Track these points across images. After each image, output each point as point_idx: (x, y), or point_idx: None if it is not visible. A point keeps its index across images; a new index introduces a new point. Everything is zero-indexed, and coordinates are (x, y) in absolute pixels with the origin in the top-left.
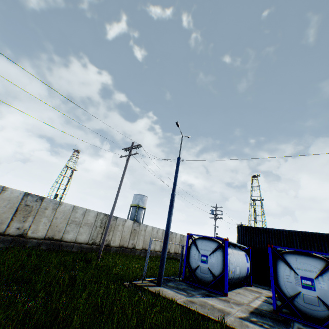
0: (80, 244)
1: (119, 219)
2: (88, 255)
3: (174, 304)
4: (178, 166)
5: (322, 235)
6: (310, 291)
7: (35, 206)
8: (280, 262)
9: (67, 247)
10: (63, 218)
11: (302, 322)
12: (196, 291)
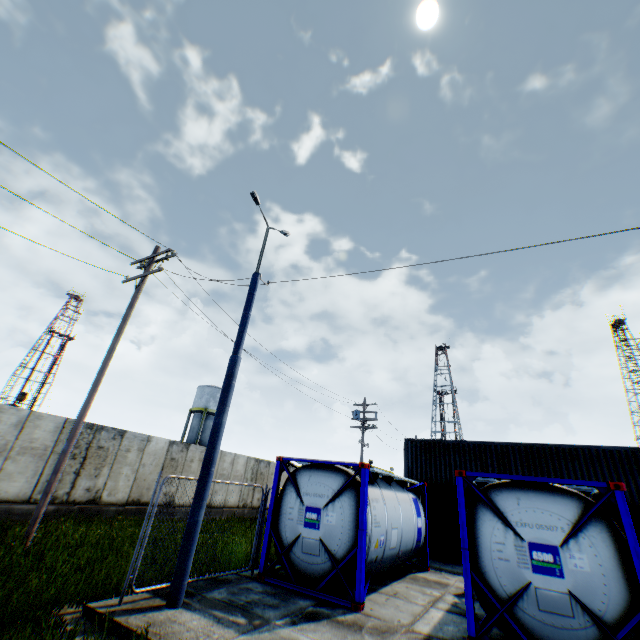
0: (6, 504)
1: (129, 435)
2: (11, 533)
3: None
4: (251, 293)
5: (562, 448)
6: (552, 579)
7: None
8: (484, 511)
9: None
10: None
11: None
12: (281, 608)
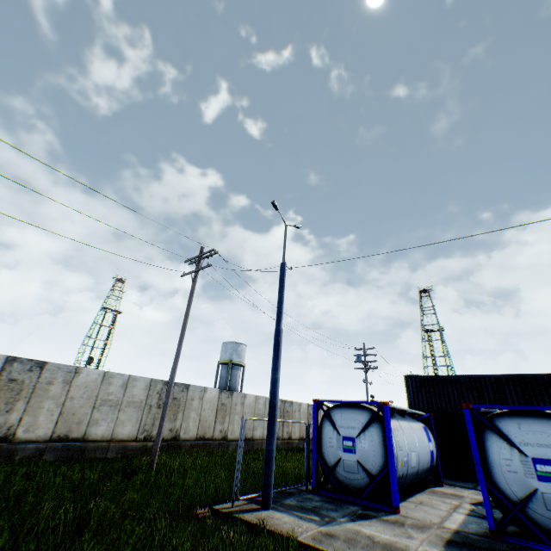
0: (123, 442)
1: (192, 388)
2: (135, 462)
3: (290, 547)
4: (282, 278)
5: None
6: None
7: (28, 380)
8: (490, 435)
9: (96, 450)
10: (85, 397)
11: (548, 550)
12: (339, 510)
